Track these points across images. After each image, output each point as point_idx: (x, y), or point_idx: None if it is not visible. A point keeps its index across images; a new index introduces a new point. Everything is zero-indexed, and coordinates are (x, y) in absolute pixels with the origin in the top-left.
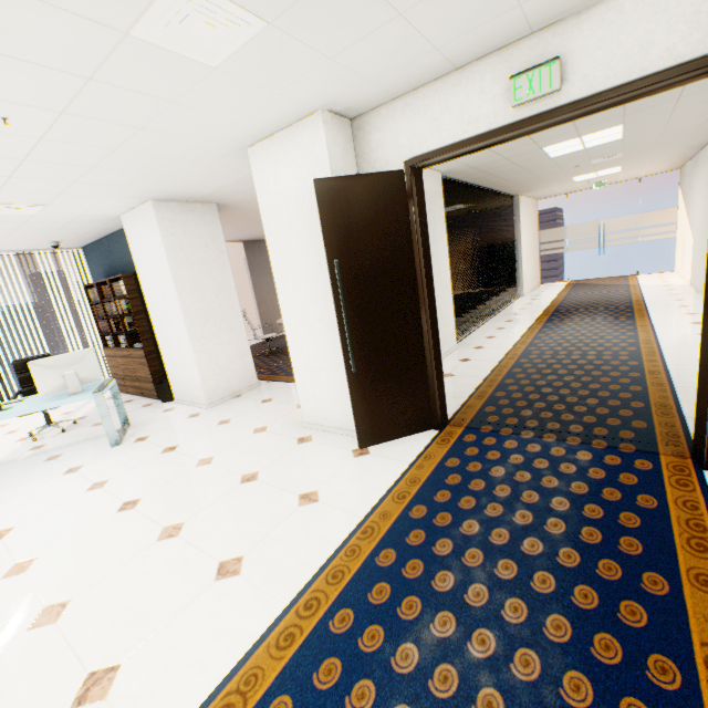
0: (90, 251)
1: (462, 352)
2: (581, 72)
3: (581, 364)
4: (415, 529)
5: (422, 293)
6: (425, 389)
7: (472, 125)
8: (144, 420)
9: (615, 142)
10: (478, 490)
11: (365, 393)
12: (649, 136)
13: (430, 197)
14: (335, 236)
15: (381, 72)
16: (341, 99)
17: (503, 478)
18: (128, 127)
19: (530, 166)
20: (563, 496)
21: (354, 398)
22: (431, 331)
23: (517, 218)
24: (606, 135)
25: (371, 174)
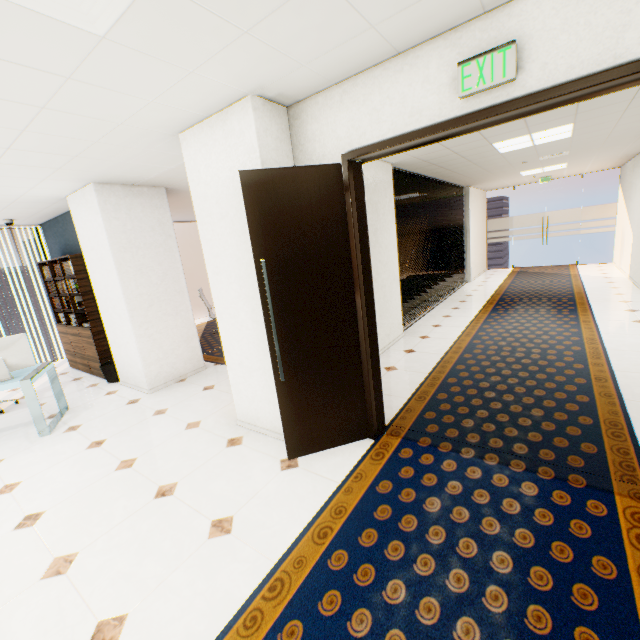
0: (47, 229)
1: (408, 341)
2: (540, 59)
3: (525, 364)
4: (331, 589)
5: (358, 296)
6: (361, 397)
7: (415, 117)
8: (83, 404)
9: (564, 140)
10: (409, 532)
11: (295, 401)
12: (598, 136)
13: (380, 188)
14: (263, 233)
15: (311, 53)
16: (270, 82)
17: (439, 515)
18: (27, 106)
19: (480, 160)
20: (506, 549)
21: (283, 407)
22: (369, 336)
23: (466, 208)
24: (556, 133)
25: (304, 167)
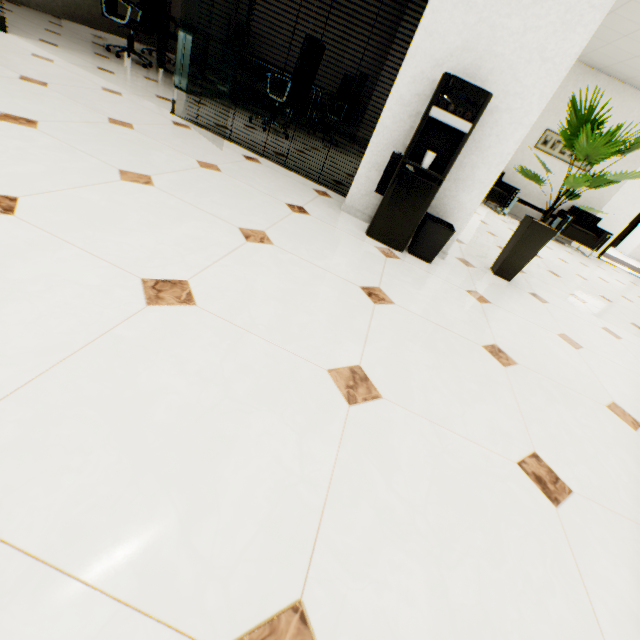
0: None
1: None
2: None
3: None
4: None
5: None
6: None
7: None
8: None
9: None
10: None
11: None
12: None
13: None
14: None
15: None
16: None
17: None
18: None
19: None
20: None
21: None
22: None
23: None
24: None
25: None
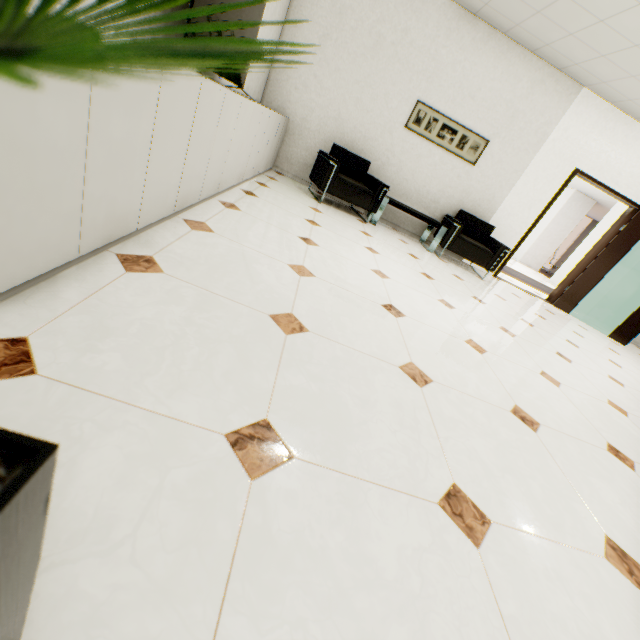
0: None
1: None
2: None
3: None
4: None
5: None
6: None
7: None
8: None
9: None
10: None
11: None
12: None
13: None
14: None
15: None
16: None
17: None
18: None
19: None
20: None
21: None
22: None
23: None
24: None
25: None
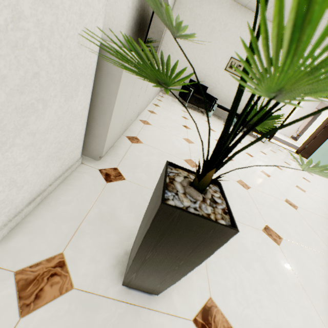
0: None
1: None
2: None
3: None
4: None
5: None
6: None
7: None
8: None
9: None
10: None
11: None
12: None
13: None
14: None
15: None
16: None
17: None
18: None
19: None
20: None
21: None
22: None
23: None
24: None
25: None
